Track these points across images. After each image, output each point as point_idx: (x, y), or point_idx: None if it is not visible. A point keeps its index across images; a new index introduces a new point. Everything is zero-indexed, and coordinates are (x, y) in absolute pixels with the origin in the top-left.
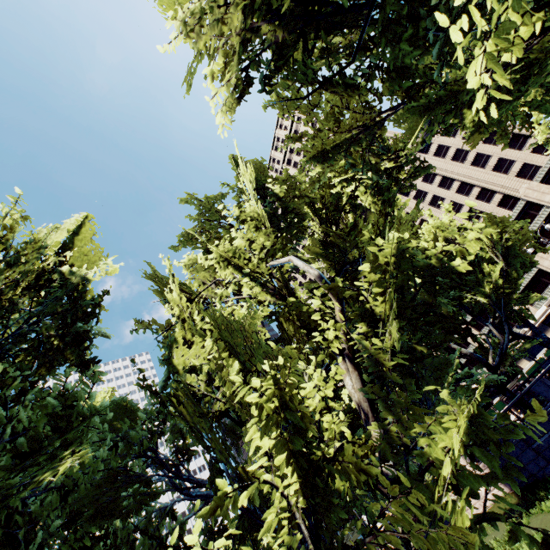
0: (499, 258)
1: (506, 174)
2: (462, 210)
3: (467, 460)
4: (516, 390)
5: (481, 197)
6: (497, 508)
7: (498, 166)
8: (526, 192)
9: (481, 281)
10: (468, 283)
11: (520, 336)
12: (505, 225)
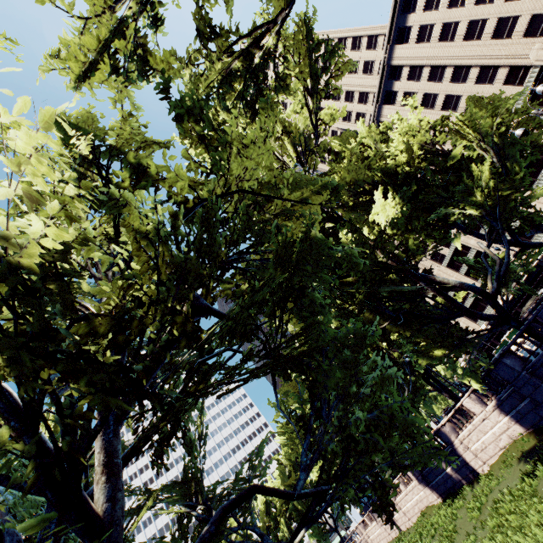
0: (490, 152)
1: (510, 39)
2: (461, 102)
3: (475, 400)
4: (535, 308)
5: (482, 79)
6: (513, 448)
7: (498, 30)
8: (538, 55)
9: (471, 188)
10: (456, 194)
11: (530, 245)
12: (498, 106)
